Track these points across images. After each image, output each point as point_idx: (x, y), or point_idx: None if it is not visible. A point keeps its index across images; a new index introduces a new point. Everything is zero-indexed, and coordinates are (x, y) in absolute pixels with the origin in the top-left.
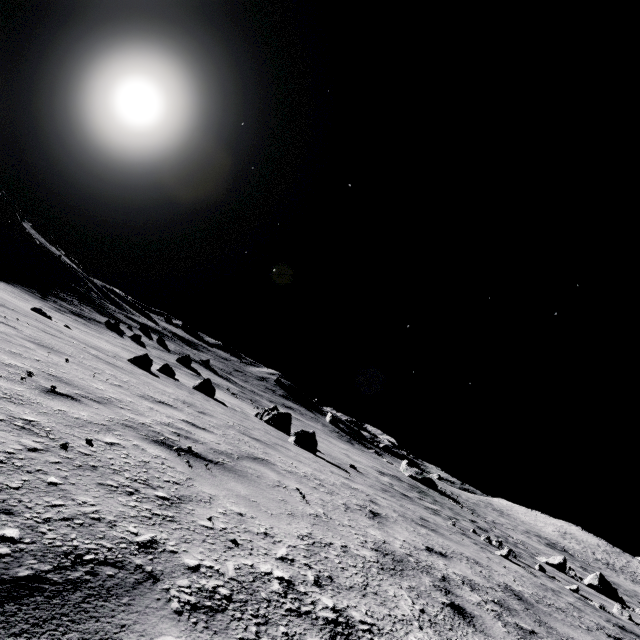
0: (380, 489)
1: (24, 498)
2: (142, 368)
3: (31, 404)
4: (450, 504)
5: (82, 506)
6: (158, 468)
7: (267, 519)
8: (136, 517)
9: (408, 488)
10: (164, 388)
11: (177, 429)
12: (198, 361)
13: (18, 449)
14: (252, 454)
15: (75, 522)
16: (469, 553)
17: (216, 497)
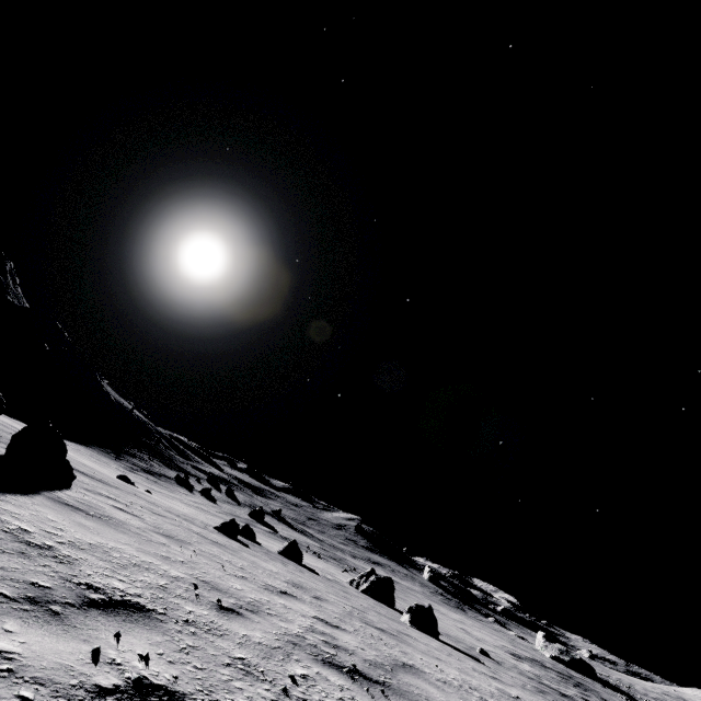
0: (535, 690)
1: None
2: (229, 536)
3: (225, 633)
4: None
5: None
6: None
7: None
8: None
9: (559, 680)
10: (268, 566)
11: (322, 635)
12: (269, 512)
13: None
14: (396, 659)
15: None
16: None
17: None
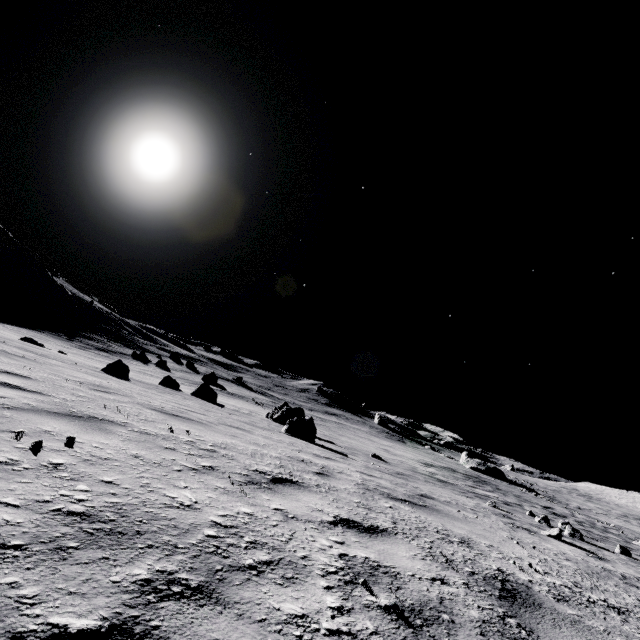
0: (390, 472)
1: None
2: (116, 375)
3: None
4: (519, 492)
5: None
6: None
7: None
8: None
9: (461, 478)
10: (86, 377)
11: None
12: (231, 380)
13: None
14: (89, 415)
15: None
16: (466, 531)
17: None
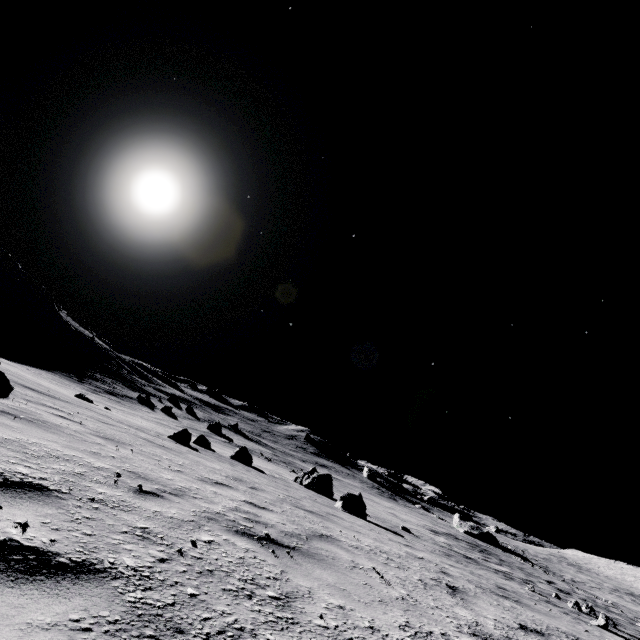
0: (442, 554)
1: (182, 614)
2: (182, 443)
3: (135, 509)
4: (518, 563)
5: (223, 616)
6: (254, 563)
7: (364, 610)
8: (266, 623)
9: (468, 548)
10: (212, 465)
11: (245, 513)
12: (227, 426)
13: (152, 562)
14: (316, 531)
15: (227, 635)
16: (564, 627)
17: (313, 590)
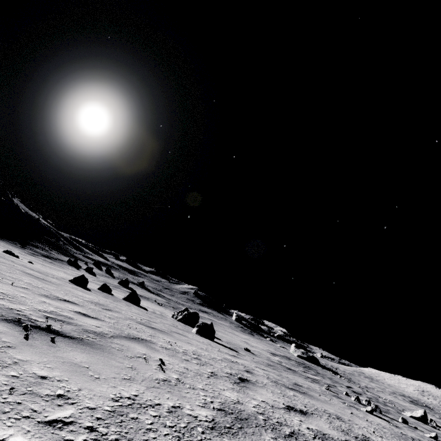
0: (265, 364)
1: None
2: (80, 286)
3: None
4: (330, 375)
5: None
6: None
7: (83, 382)
8: None
9: (295, 364)
10: (83, 294)
11: (56, 315)
12: (136, 283)
13: None
14: (134, 335)
15: None
16: (333, 410)
17: (26, 362)
